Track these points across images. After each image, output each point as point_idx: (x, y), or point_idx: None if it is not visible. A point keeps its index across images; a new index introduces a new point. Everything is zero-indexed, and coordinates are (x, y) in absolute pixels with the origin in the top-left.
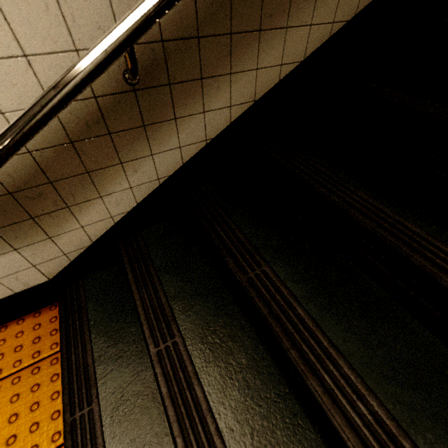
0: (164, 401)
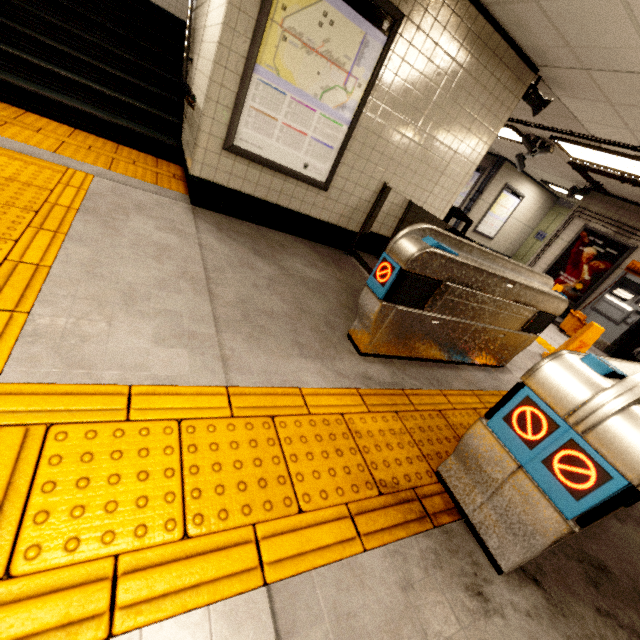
0: (4, 50)
